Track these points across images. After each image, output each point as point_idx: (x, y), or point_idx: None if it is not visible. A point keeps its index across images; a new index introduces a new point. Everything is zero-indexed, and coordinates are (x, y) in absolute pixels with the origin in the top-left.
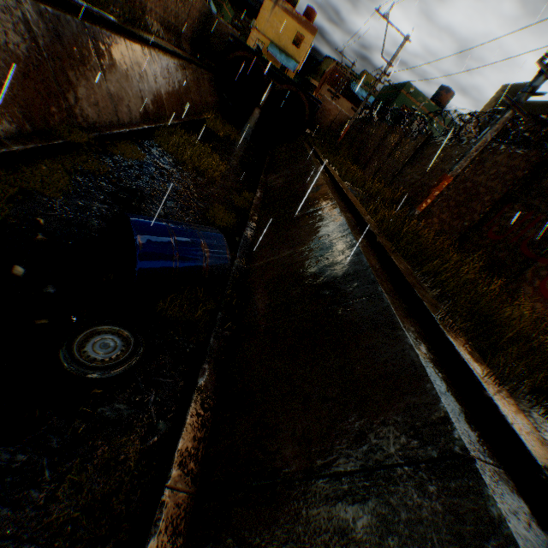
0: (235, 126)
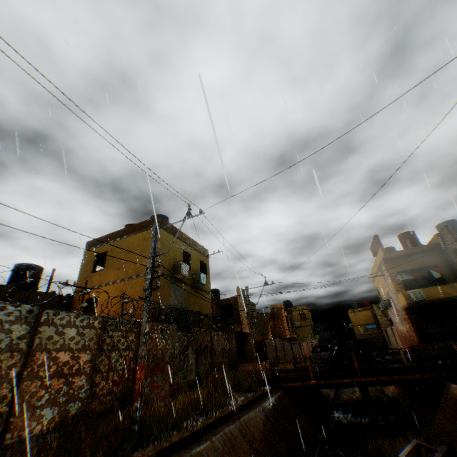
0: None
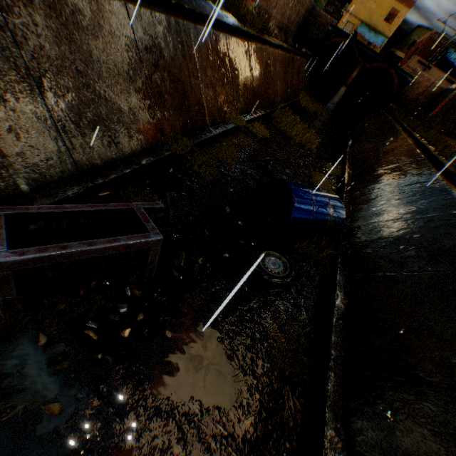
0: (318, 102)
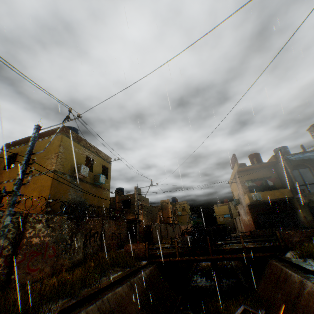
0: None
